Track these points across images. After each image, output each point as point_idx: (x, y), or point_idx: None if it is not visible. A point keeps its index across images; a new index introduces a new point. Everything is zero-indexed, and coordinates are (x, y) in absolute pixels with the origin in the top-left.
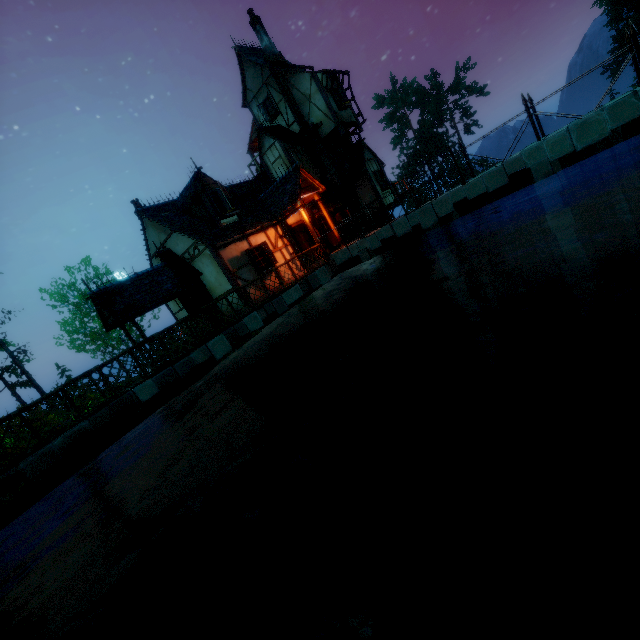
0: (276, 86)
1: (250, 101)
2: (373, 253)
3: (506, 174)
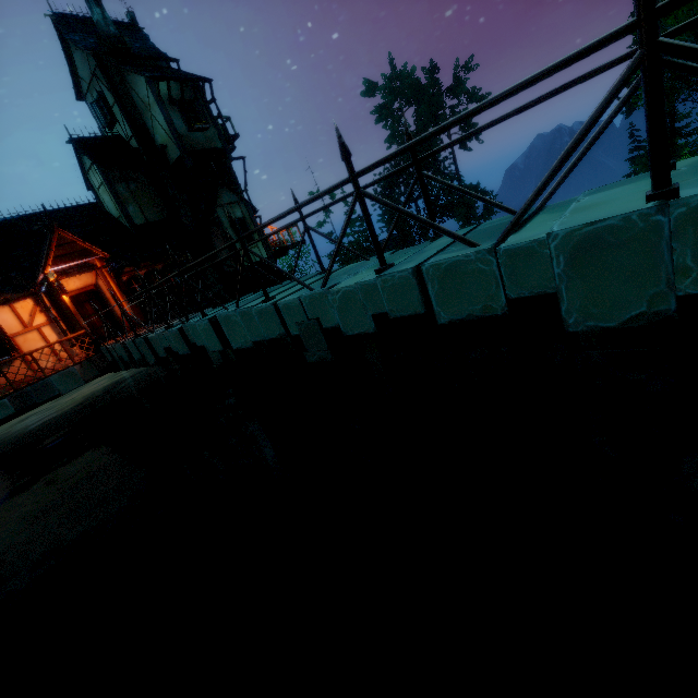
0: (106, 83)
1: (85, 93)
2: (130, 363)
3: (185, 342)
